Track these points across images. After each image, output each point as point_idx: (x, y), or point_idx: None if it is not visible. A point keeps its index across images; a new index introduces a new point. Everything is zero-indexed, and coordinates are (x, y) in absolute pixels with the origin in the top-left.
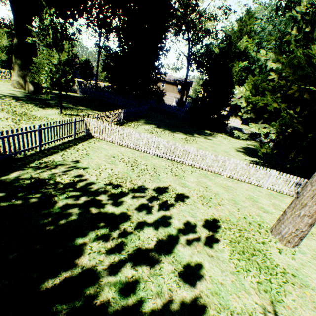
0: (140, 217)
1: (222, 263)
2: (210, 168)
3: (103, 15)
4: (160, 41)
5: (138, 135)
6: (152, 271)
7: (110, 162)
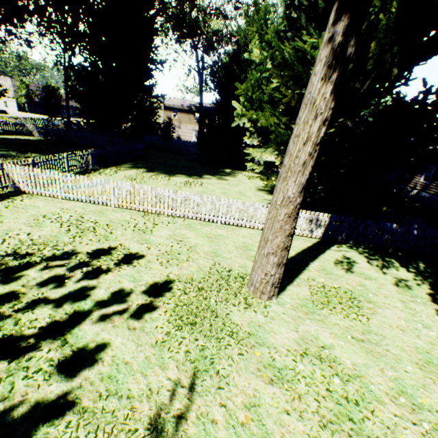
0: (40, 293)
1: (145, 335)
2: (197, 215)
3: (55, 15)
4: (148, 50)
5: (89, 181)
6: (14, 365)
7: (34, 224)
